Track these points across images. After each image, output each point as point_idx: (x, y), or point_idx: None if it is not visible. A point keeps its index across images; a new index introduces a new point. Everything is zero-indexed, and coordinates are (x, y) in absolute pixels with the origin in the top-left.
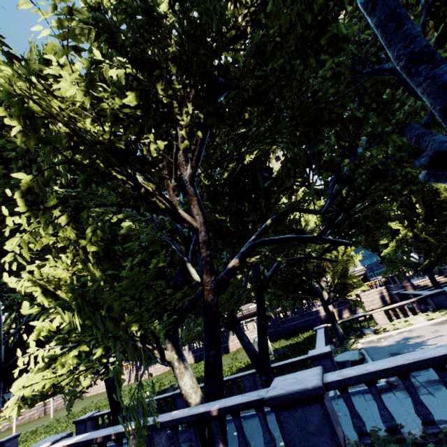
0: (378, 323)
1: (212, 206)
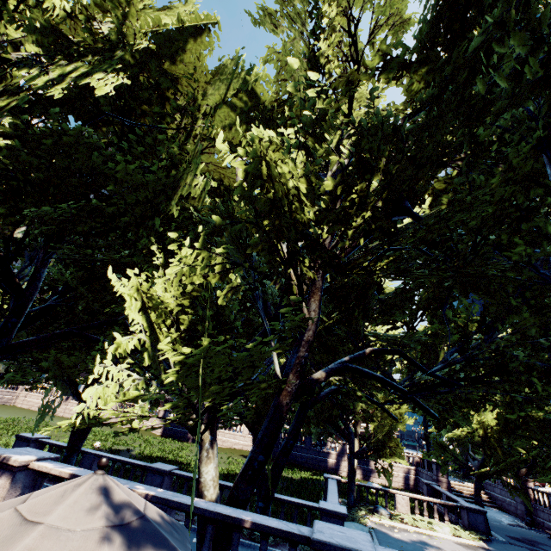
0: (397, 508)
1: (324, 305)
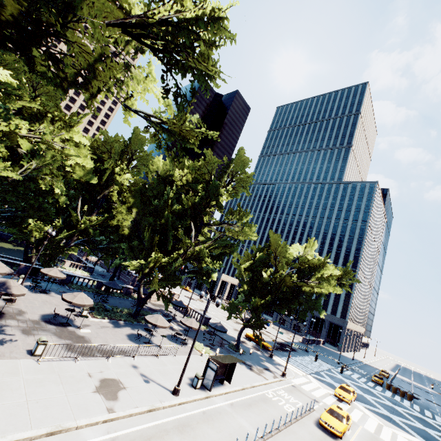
0: (65, 265)
1: None
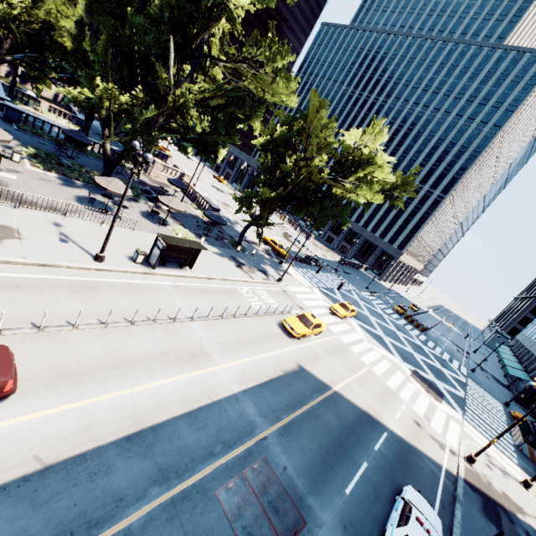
0: (41, 107)
1: None
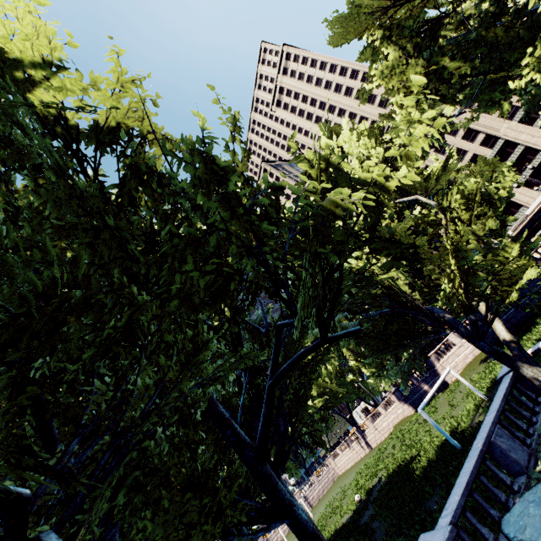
0: None
1: None
